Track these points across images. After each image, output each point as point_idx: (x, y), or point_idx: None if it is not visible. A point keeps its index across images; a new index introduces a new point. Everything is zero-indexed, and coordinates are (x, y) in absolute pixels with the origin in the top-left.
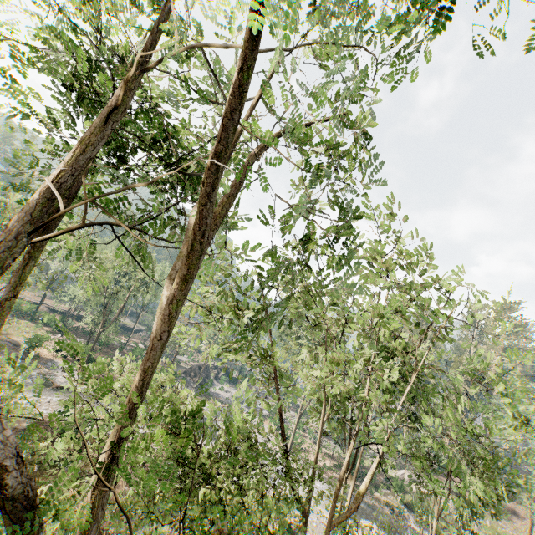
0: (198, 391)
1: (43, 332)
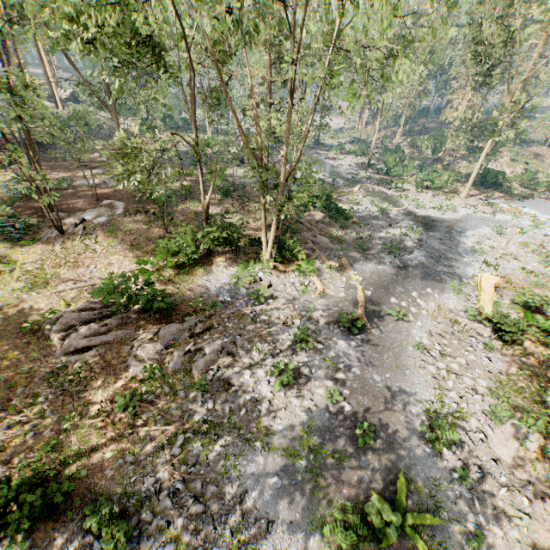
0: None
1: (11, 251)
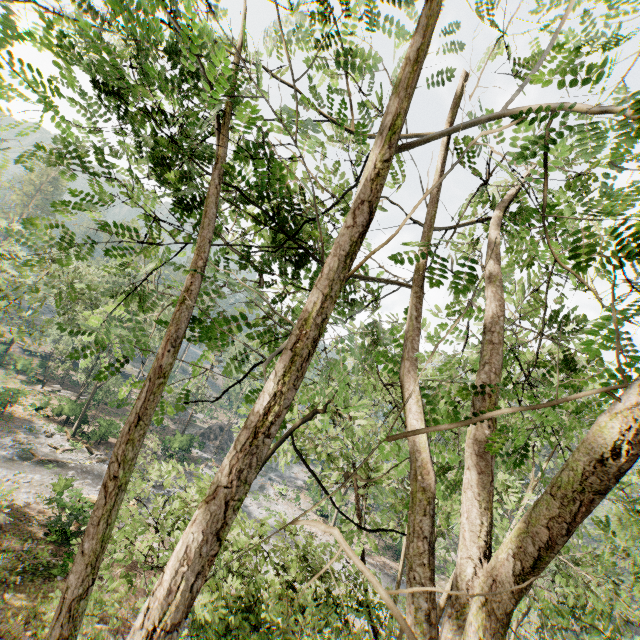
0: (219, 458)
1: (16, 382)
